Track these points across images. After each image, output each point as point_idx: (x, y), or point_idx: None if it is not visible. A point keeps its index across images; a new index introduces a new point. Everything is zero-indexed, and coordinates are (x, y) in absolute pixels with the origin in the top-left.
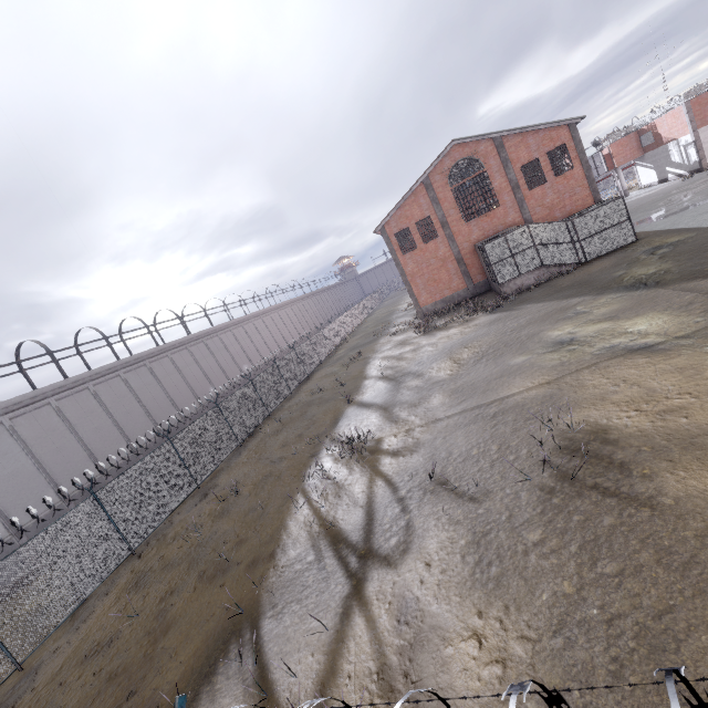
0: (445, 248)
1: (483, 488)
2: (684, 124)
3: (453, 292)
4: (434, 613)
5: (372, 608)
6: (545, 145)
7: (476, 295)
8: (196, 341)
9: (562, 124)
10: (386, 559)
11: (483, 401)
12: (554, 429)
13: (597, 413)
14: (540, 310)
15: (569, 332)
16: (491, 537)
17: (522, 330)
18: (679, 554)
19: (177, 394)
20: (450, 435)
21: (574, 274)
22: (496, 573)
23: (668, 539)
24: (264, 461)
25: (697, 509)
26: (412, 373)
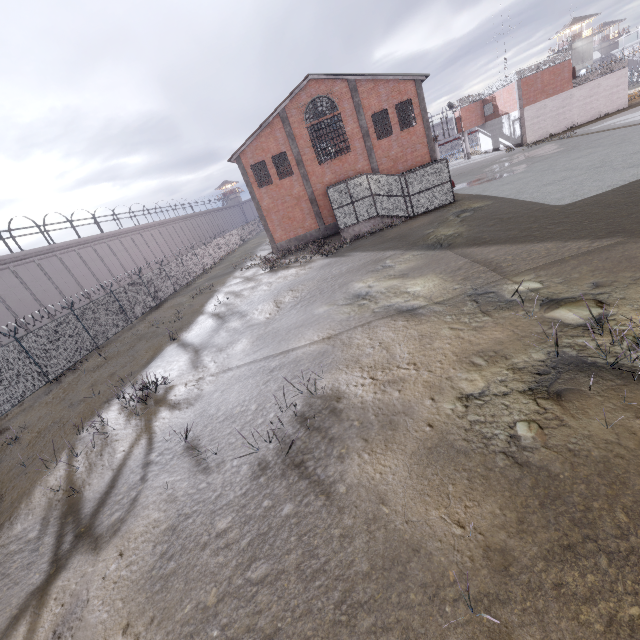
0: (299, 187)
1: (222, 455)
2: (514, 101)
3: (306, 231)
4: (89, 624)
5: (43, 612)
6: (394, 97)
7: (327, 237)
8: (23, 260)
9: (410, 78)
10: (97, 541)
11: (274, 351)
12: (306, 392)
13: (345, 377)
14: (361, 259)
15: (369, 285)
16: (189, 522)
17: (340, 278)
18: (318, 559)
19: None
20: (229, 388)
21: (401, 227)
22: (170, 570)
23: (320, 537)
24: (65, 403)
25: (357, 501)
26: (239, 312)
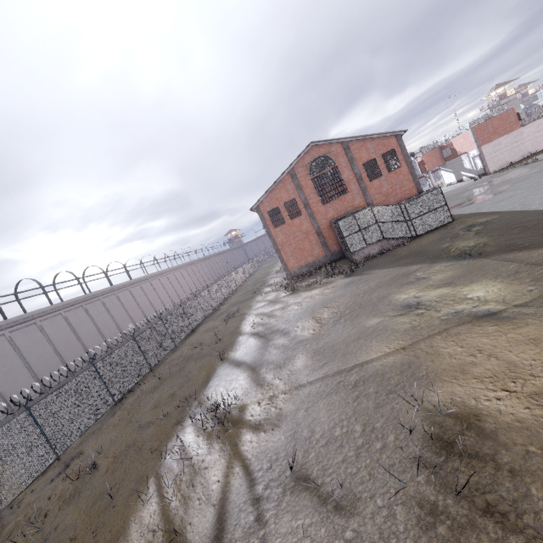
0: (307, 223)
1: (350, 490)
2: (471, 143)
3: (314, 258)
4: None
5: None
6: (380, 149)
7: (333, 261)
8: (92, 299)
9: (391, 135)
10: None
11: (344, 365)
12: (420, 409)
13: (462, 390)
14: (386, 275)
15: (414, 296)
16: None
17: (373, 292)
18: None
19: (67, 349)
20: (313, 406)
21: (409, 246)
22: None
23: None
24: (133, 425)
25: None
26: (279, 330)
